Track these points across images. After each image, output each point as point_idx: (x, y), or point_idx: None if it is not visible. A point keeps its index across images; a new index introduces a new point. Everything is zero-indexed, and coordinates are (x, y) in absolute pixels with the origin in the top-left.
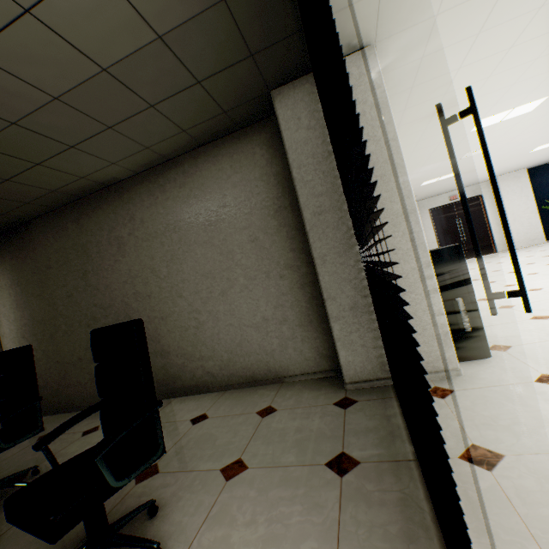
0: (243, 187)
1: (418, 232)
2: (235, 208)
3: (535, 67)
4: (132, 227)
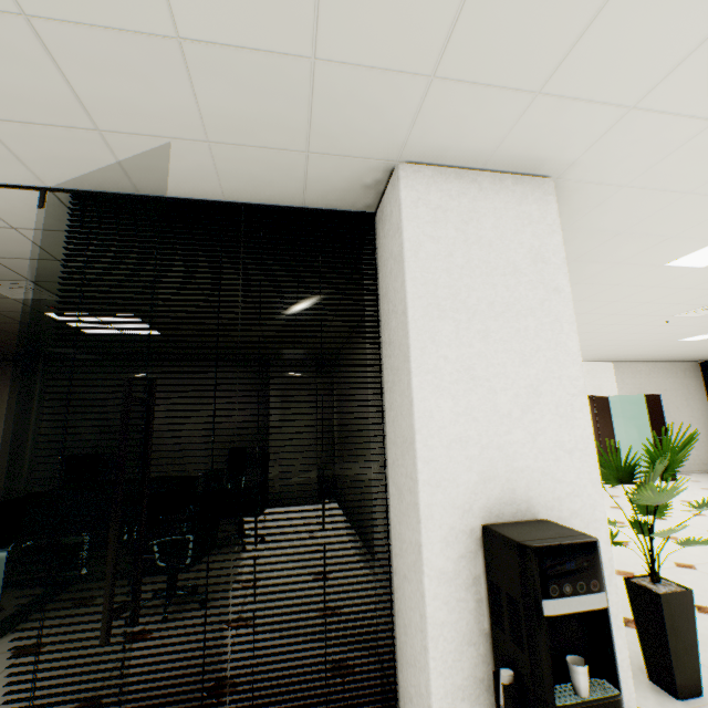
0: None
1: (414, 481)
2: None
3: None
4: (359, 368)
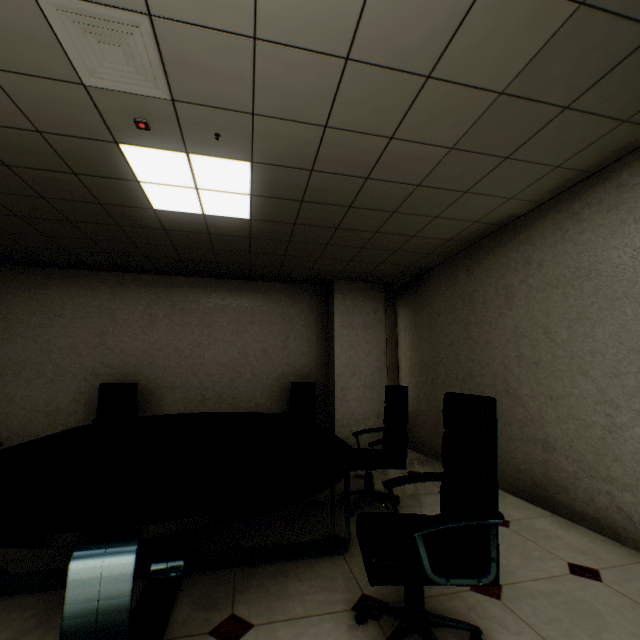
0: None
1: None
2: None
3: None
4: (525, 274)
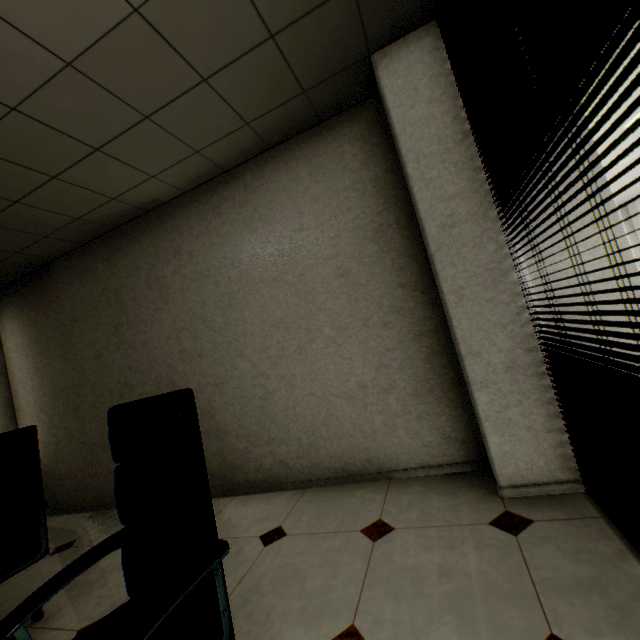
0: (327, 201)
1: (620, 246)
2: (316, 230)
3: None
4: (177, 264)
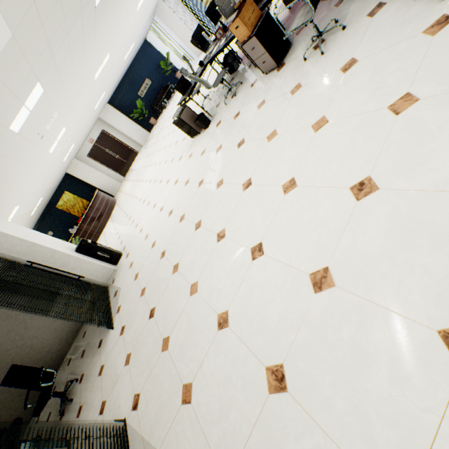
0: None
1: (64, 254)
2: None
3: (43, 144)
4: None
